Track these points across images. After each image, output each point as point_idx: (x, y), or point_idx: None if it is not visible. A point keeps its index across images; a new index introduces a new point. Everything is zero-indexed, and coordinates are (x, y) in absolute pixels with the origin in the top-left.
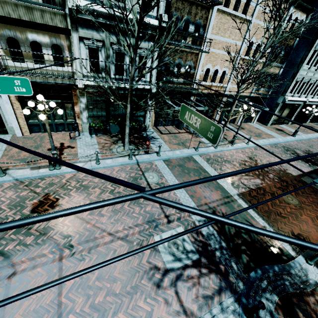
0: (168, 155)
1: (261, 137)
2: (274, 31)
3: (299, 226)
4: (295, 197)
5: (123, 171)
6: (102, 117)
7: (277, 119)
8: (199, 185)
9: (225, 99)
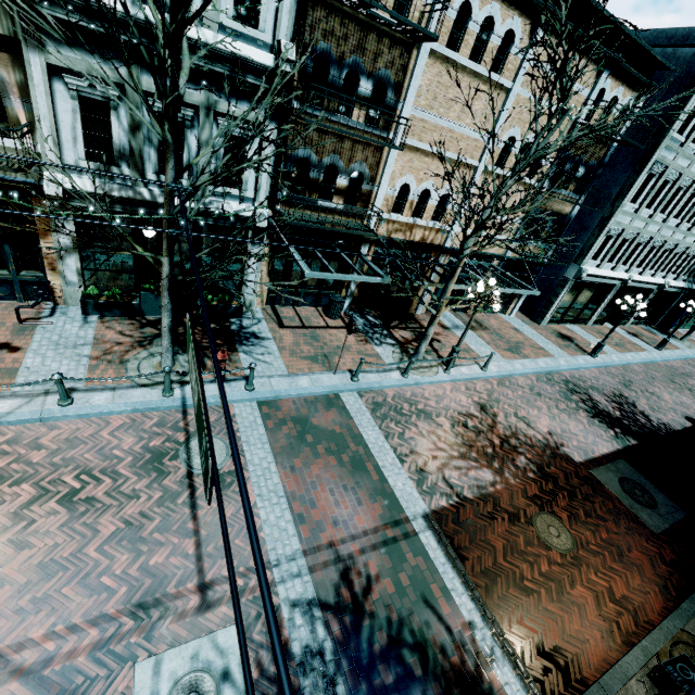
0: (275, 388)
1: (519, 353)
2: (549, 122)
3: (562, 622)
4: (567, 527)
5: (134, 431)
6: (124, 273)
7: (563, 313)
8: (331, 482)
9: (447, 258)
